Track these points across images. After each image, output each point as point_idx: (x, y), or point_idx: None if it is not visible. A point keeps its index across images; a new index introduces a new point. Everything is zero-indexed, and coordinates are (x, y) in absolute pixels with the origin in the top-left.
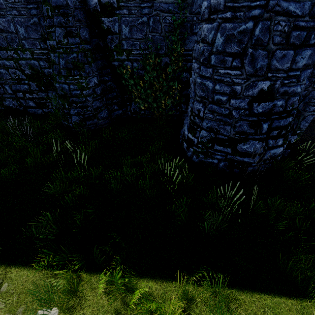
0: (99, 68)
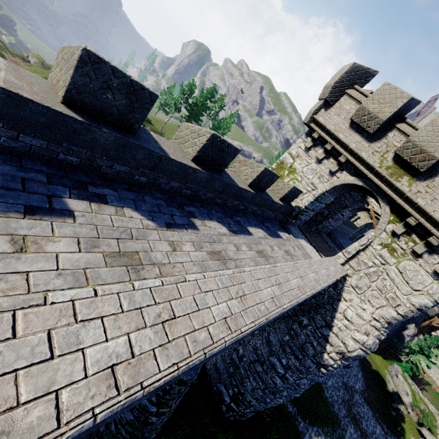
0: None
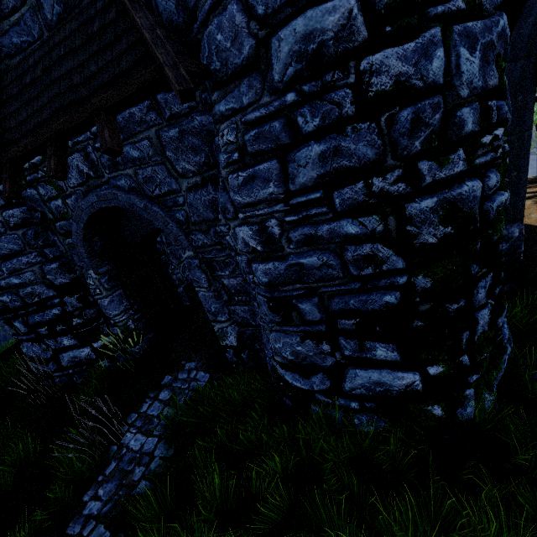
0: None
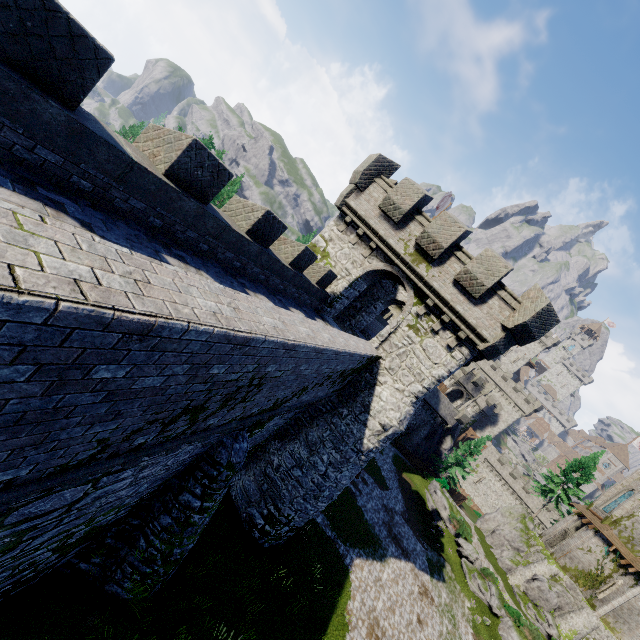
0: None
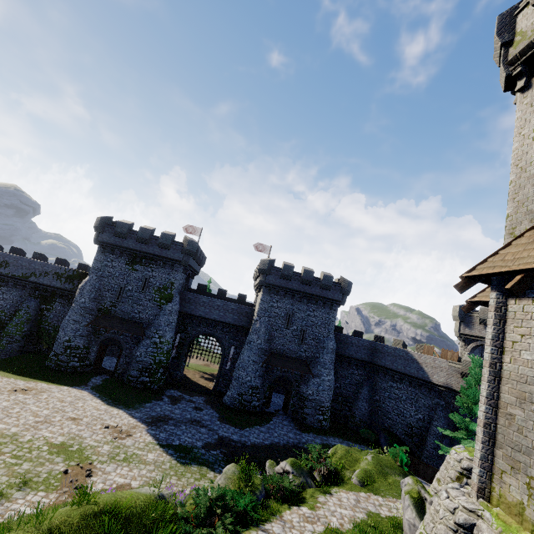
0: (32, 326)
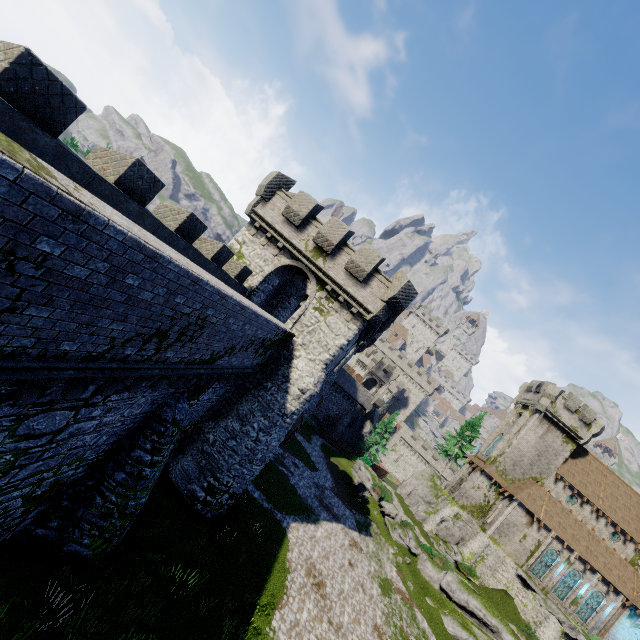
0: None
